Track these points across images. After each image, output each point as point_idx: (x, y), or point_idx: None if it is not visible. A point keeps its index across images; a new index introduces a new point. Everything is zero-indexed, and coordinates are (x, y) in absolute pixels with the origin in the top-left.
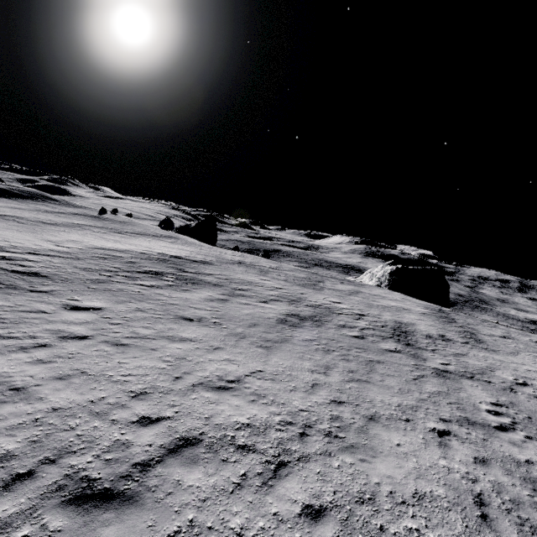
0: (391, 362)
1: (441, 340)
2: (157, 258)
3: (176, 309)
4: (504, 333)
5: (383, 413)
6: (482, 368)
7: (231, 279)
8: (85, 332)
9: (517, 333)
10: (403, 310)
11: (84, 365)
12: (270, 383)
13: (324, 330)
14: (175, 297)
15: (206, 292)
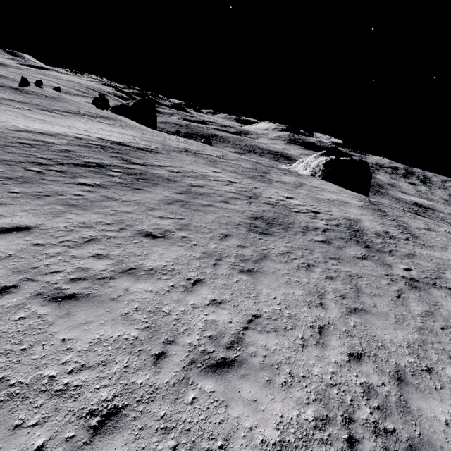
0: (368, 275)
1: (388, 238)
2: (97, 145)
3: (132, 219)
4: (426, 225)
5: (404, 363)
6: (435, 271)
7: (183, 172)
8: (3, 279)
9: (433, 224)
10: (345, 204)
11: (1, 361)
12: (275, 337)
13: (293, 236)
14: (128, 201)
15: (162, 191)
